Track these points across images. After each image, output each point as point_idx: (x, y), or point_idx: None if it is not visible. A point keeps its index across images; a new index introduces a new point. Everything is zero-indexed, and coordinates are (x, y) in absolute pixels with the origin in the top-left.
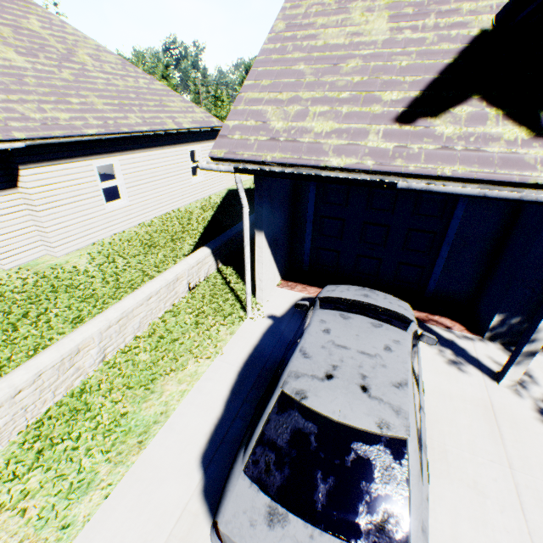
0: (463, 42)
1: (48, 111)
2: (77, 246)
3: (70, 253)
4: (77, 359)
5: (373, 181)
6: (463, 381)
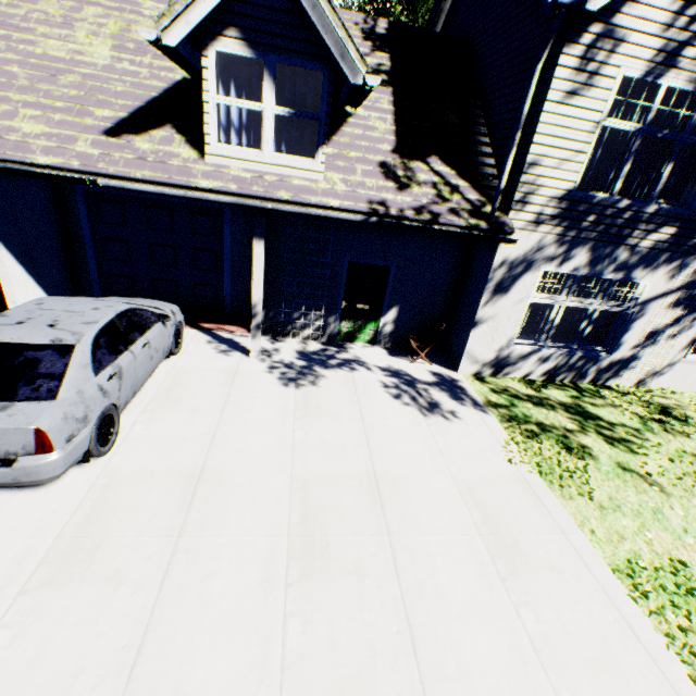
0: (170, 84)
1: None
2: None
3: None
4: None
5: (77, 178)
6: (224, 360)
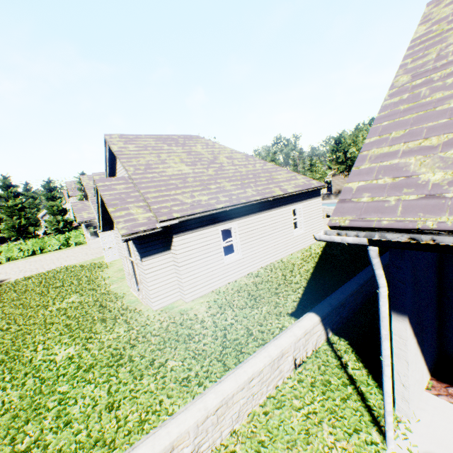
0: None
1: (196, 196)
2: (200, 293)
3: (195, 299)
4: None
5: None
6: None
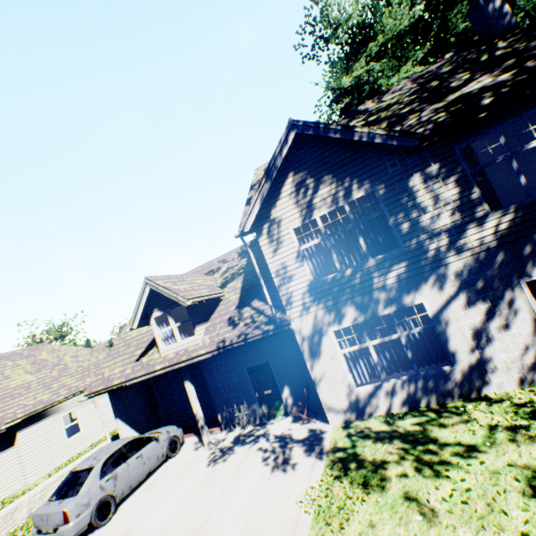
0: None
1: (39, 397)
2: (44, 472)
3: (39, 478)
4: (15, 514)
5: (122, 385)
6: (193, 454)
